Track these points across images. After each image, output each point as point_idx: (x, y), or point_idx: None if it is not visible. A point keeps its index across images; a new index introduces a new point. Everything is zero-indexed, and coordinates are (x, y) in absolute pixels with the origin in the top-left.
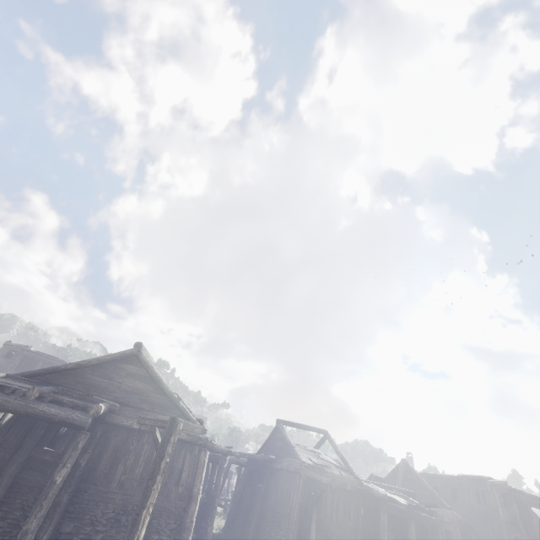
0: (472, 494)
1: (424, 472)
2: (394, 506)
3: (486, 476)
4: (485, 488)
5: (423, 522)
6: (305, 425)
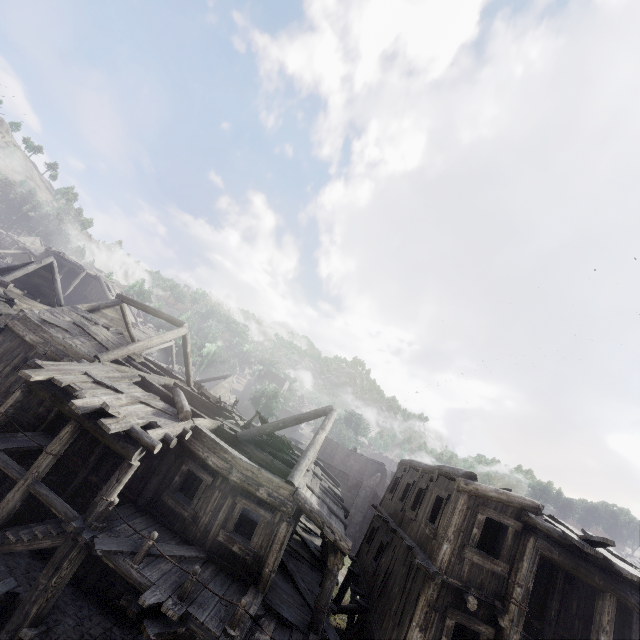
0: (431, 502)
1: (412, 460)
2: (48, 386)
3: (466, 470)
4: (446, 494)
5: (100, 438)
6: (154, 309)
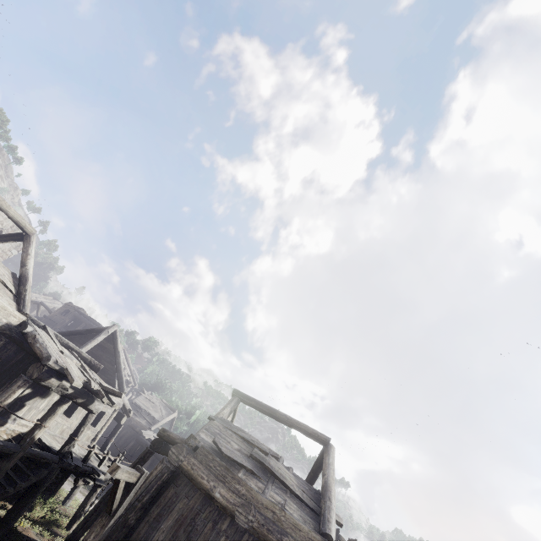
0: None
1: None
2: None
3: None
4: None
5: None
6: (284, 414)
